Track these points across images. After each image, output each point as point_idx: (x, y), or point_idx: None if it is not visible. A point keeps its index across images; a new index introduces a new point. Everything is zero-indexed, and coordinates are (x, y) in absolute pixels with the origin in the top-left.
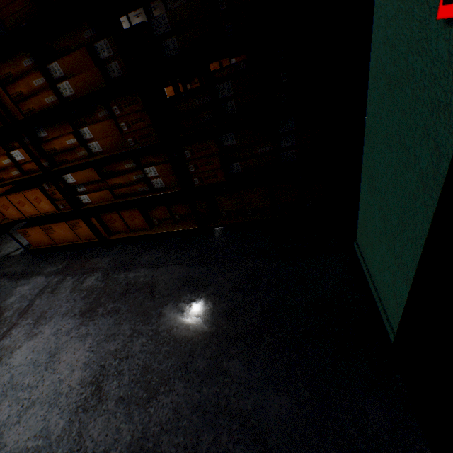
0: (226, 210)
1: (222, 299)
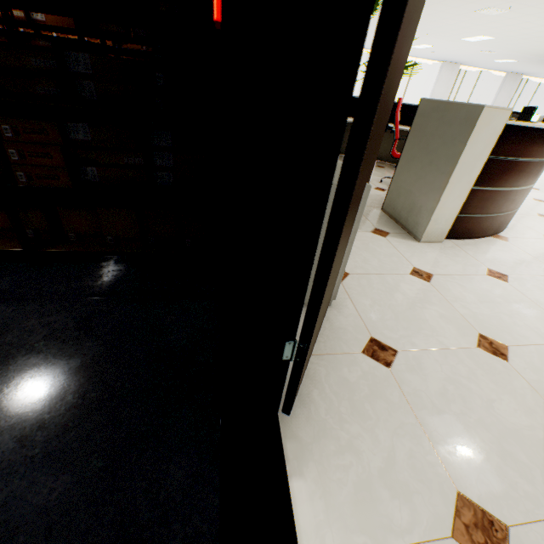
0: (76, 232)
1: (23, 350)
